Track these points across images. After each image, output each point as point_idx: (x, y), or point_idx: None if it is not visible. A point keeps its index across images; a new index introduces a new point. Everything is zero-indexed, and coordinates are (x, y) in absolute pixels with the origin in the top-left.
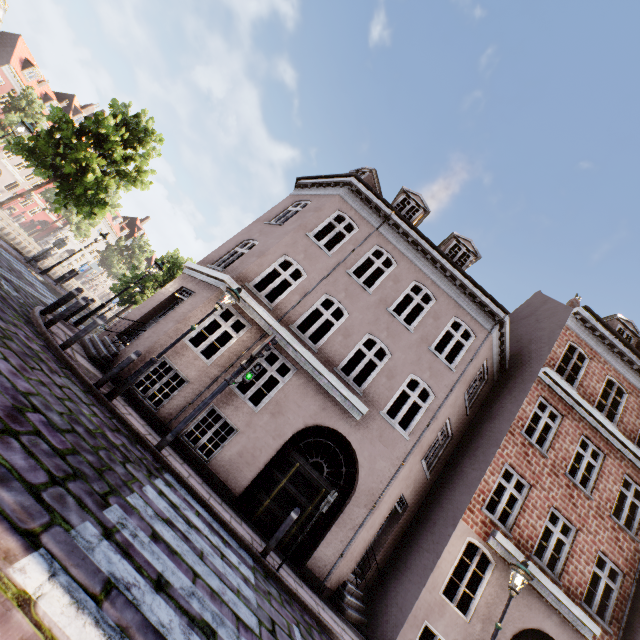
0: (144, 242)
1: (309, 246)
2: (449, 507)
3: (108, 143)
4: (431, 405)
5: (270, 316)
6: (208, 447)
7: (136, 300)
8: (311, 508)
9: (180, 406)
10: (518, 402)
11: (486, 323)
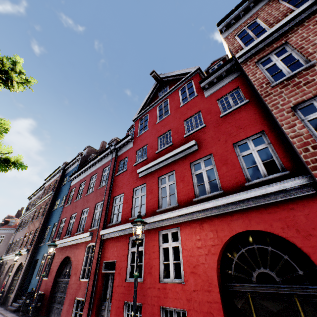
0: None
1: None
2: None
3: None
4: None
5: None
6: None
7: None
8: None
9: None
10: None
11: None
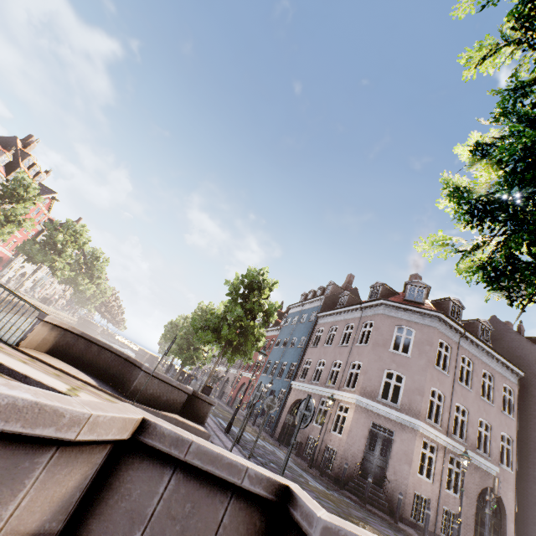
0: (99, 253)
1: (438, 374)
2: (526, 493)
3: (269, 316)
4: (513, 446)
5: (447, 437)
6: (450, 531)
7: (200, 359)
8: (492, 535)
9: (433, 517)
10: (535, 420)
11: (515, 380)
